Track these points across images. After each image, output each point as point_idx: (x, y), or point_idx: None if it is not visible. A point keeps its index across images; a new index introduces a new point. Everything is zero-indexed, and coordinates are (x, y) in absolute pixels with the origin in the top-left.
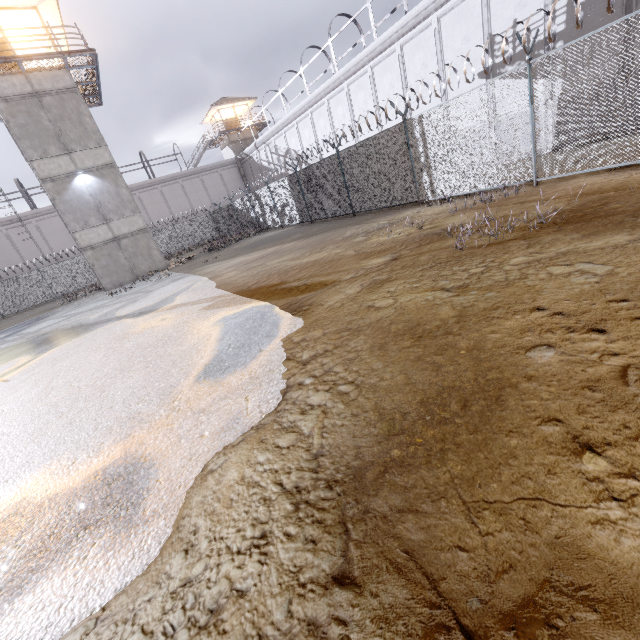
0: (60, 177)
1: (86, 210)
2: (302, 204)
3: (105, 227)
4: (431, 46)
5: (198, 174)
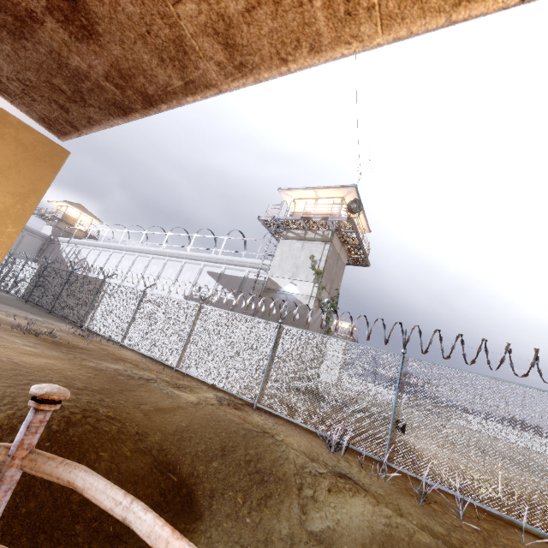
0: None
1: None
2: (33, 286)
3: None
4: (177, 270)
5: None
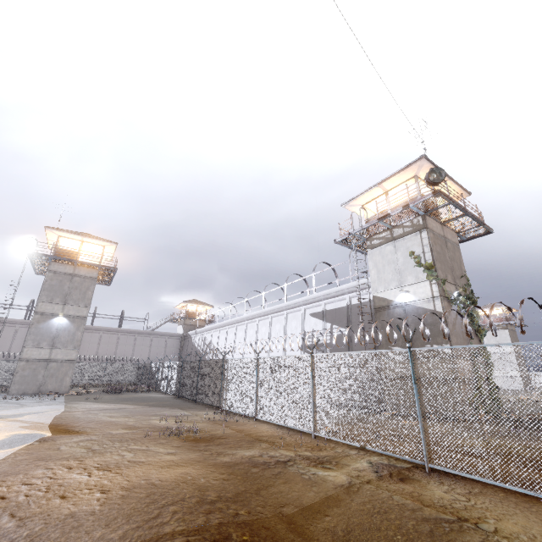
0: (48, 314)
1: (46, 336)
2: (179, 382)
3: (48, 350)
4: (283, 323)
5: (151, 335)
